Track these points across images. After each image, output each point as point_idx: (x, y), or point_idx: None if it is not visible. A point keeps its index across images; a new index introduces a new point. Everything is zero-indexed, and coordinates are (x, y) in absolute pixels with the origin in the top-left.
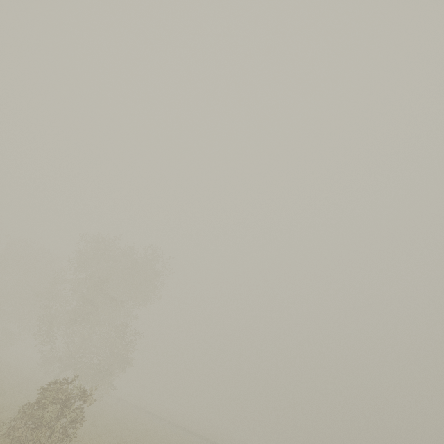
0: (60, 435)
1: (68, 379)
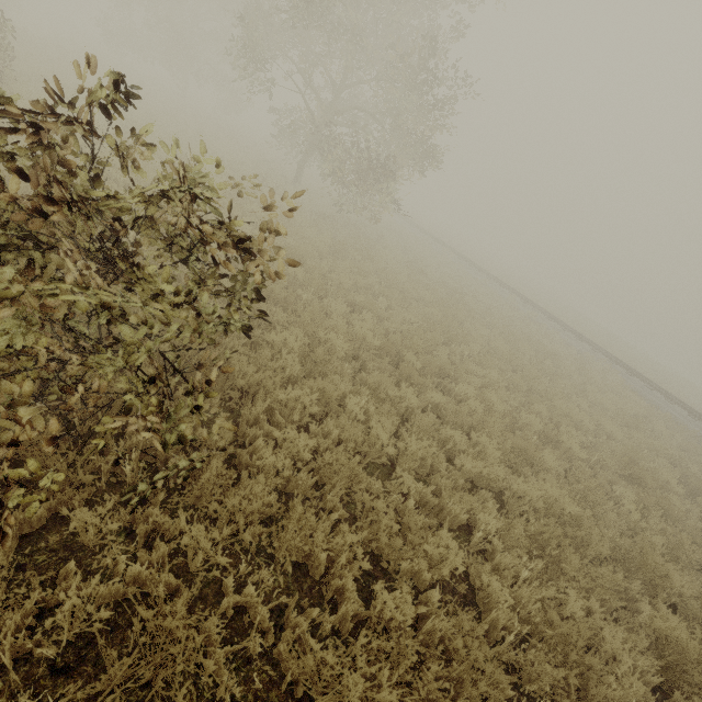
0: (141, 383)
1: (60, 89)
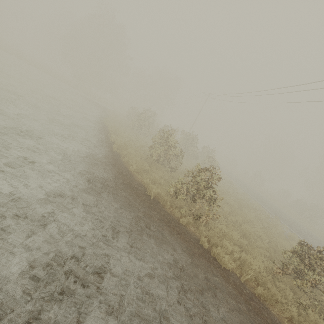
0: None
1: None
